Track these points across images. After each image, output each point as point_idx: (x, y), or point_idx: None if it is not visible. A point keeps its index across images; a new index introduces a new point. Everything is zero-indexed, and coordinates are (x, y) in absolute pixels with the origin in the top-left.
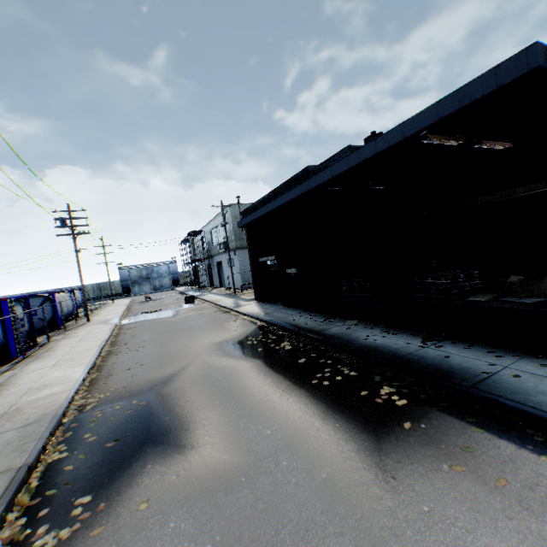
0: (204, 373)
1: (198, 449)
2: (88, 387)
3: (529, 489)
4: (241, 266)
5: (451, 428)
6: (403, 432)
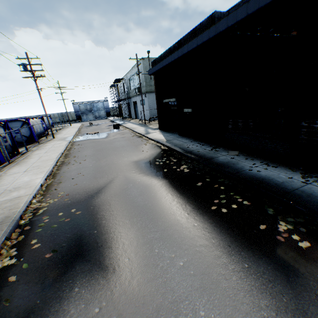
0: (125, 188)
1: (119, 275)
2: (44, 191)
3: None
4: (149, 105)
5: None
6: None
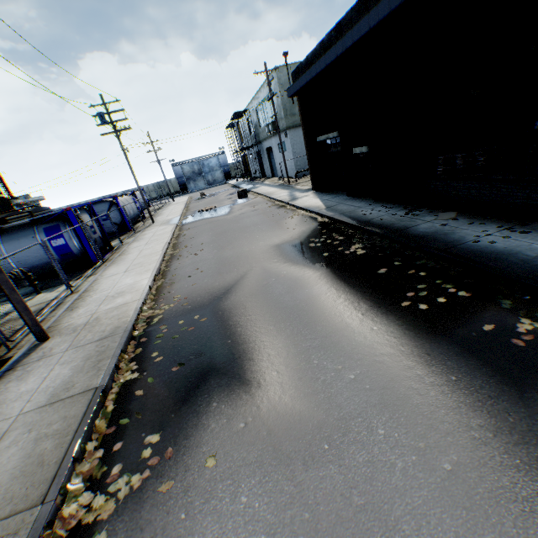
0: (264, 285)
1: (266, 389)
2: (154, 296)
3: None
4: (294, 150)
5: None
6: None
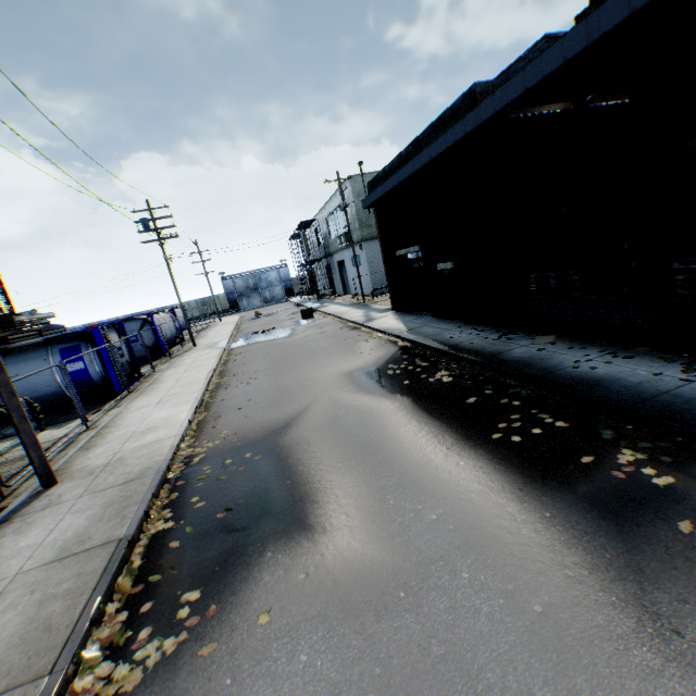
0: (333, 417)
1: (332, 534)
2: (195, 432)
3: None
4: (370, 264)
5: None
6: (679, 539)
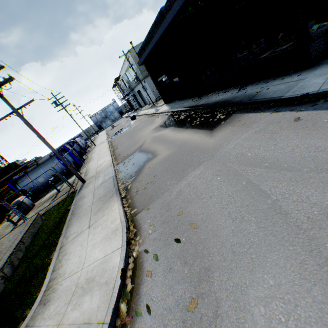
0: (152, 139)
1: (158, 155)
2: (115, 160)
3: (251, 122)
4: (151, 88)
5: (237, 117)
6: (221, 125)
